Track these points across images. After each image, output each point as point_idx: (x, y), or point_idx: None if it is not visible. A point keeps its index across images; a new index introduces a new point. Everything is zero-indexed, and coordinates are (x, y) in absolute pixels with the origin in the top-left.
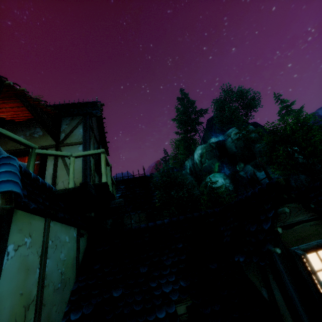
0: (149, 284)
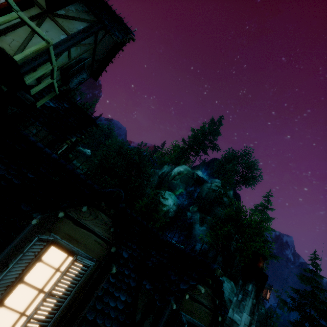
0: None
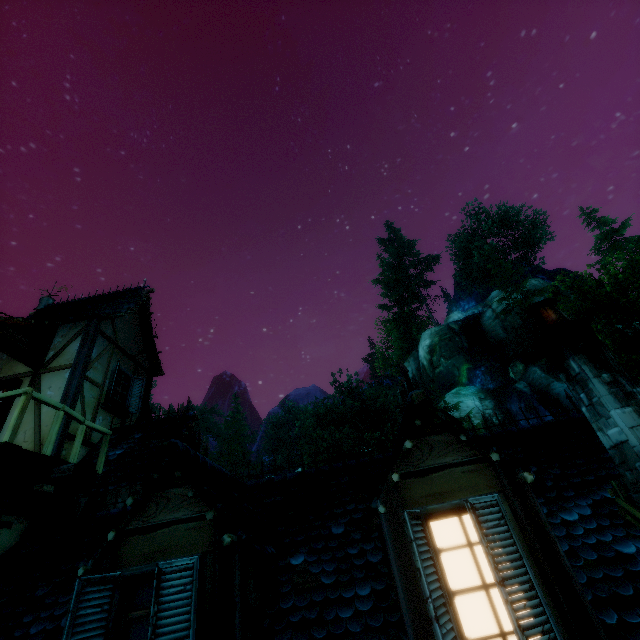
0: (24, 617)
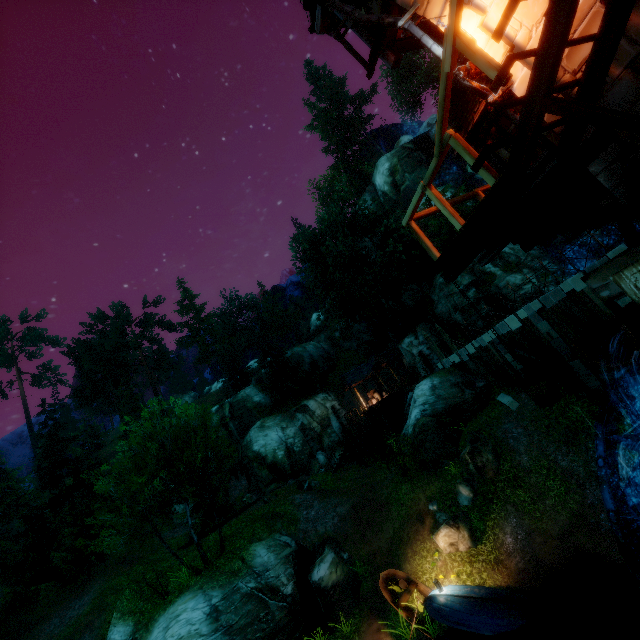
0: None
